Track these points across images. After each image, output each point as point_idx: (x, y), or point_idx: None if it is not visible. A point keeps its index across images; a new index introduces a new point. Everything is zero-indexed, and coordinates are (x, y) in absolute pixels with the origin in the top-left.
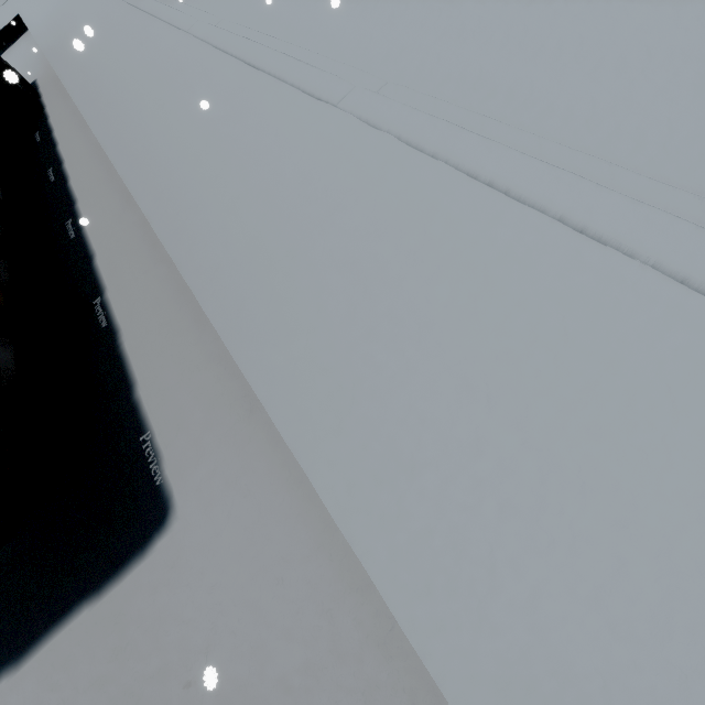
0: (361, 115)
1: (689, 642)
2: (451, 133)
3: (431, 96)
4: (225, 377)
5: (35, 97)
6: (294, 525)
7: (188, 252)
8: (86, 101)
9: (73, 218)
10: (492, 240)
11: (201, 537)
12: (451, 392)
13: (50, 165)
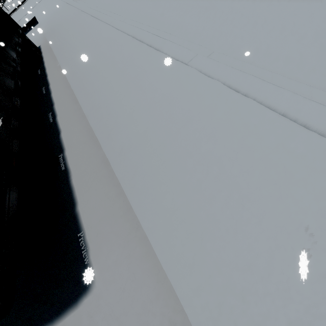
0: (201, 69)
1: None
2: (256, 83)
3: (239, 60)
4: (123, 206)
5: (39, 53)
6: (161, 306)
7: (107, 138)
8: (61, 57)
9: (52, 112)
10: (288, 150)
11: (107, 301)
12: (267, 249)
13: (43, 85)
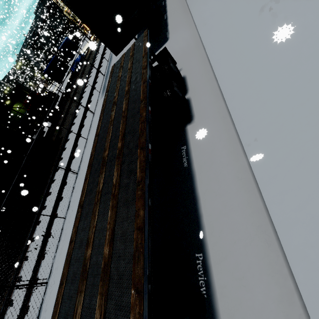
0: None
1: (226, 3)
2: None
3: None
4: (185, 16)
5: None
6: (187, 32)
7: None
8: None
9: (164, 0)
10: None
11: (172, 40)
12: None
13: None
